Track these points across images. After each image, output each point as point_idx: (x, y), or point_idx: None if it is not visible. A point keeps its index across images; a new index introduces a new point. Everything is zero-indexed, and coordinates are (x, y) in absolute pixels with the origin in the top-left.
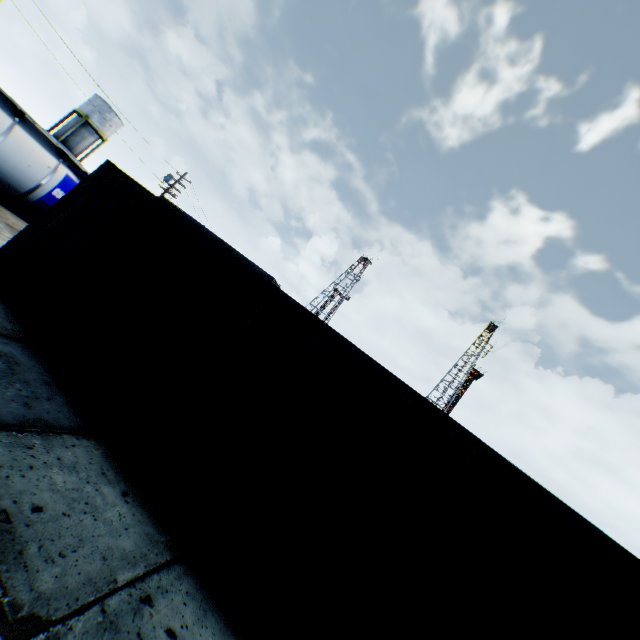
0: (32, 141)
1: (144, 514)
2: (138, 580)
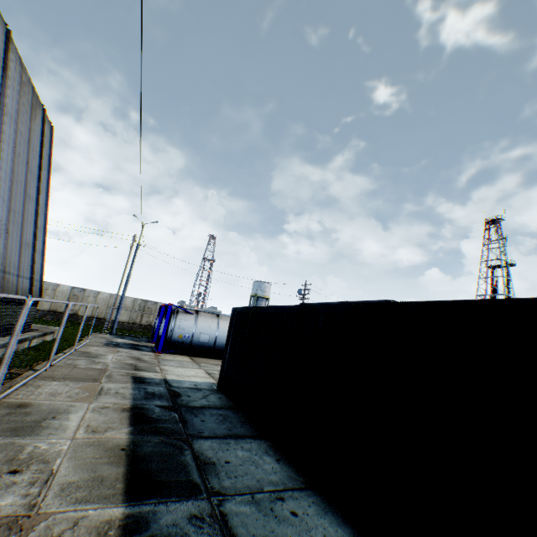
0: (226, 323)
1: (289, 468)
2: (277, 491)
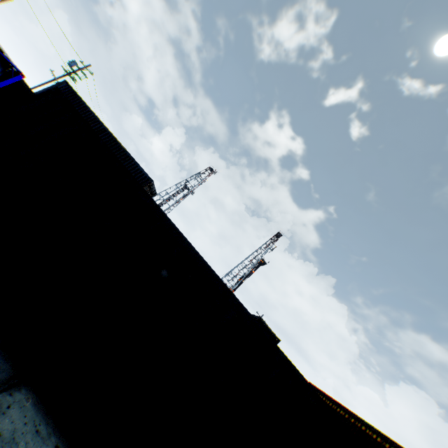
0: None
1: None
2: None
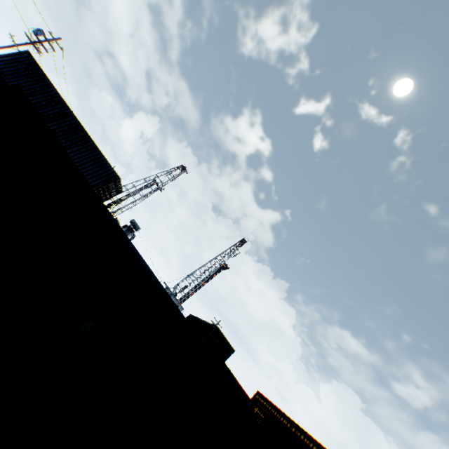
0: None
1: None
2: None
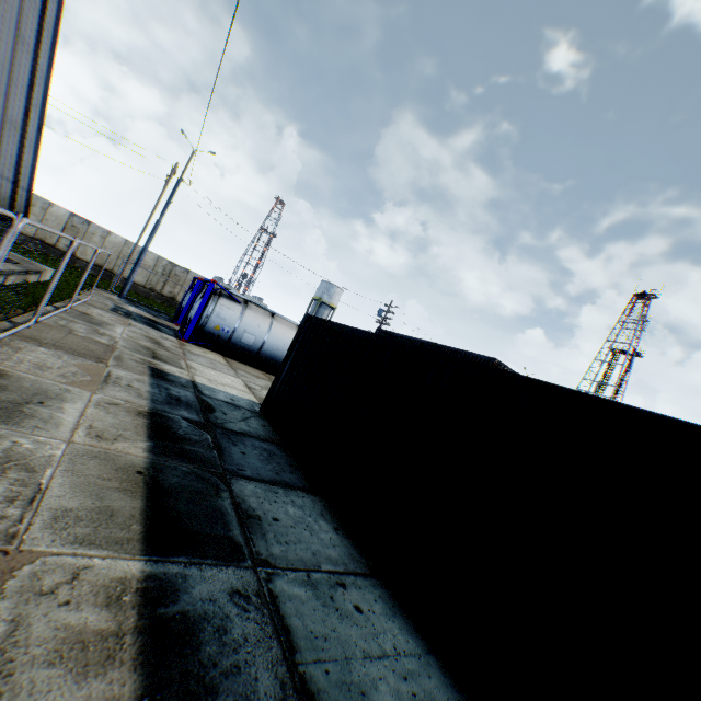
0: (281, 328)
1: (350, 543)
2: (337, 573)
